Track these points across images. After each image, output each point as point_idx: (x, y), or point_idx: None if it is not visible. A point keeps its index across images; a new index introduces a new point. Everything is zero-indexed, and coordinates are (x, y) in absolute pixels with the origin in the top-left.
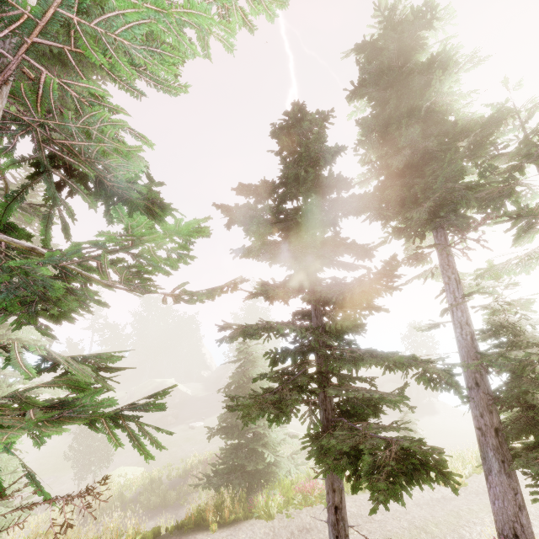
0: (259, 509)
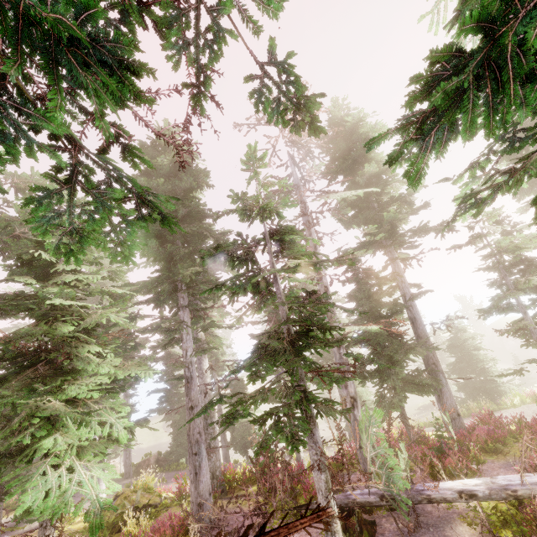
0: (506, 404)
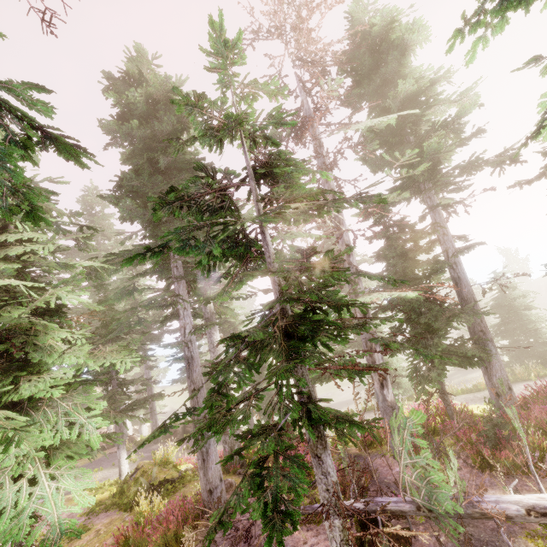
0: None
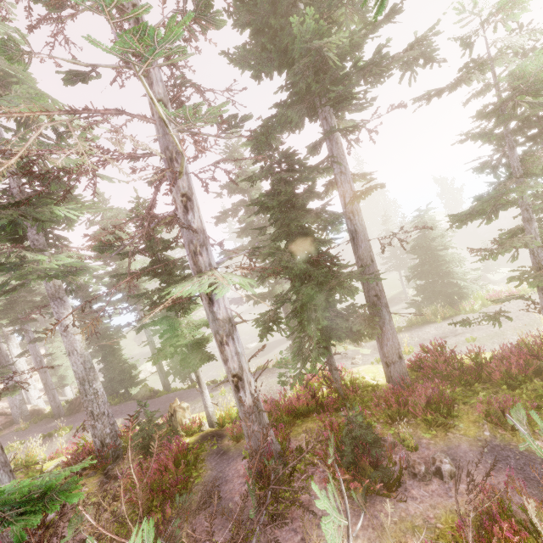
0: (465, 309)
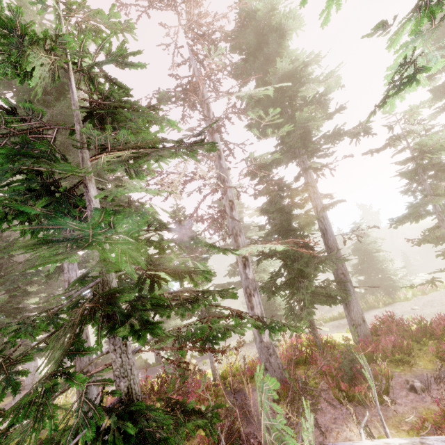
0: (400, 297)
